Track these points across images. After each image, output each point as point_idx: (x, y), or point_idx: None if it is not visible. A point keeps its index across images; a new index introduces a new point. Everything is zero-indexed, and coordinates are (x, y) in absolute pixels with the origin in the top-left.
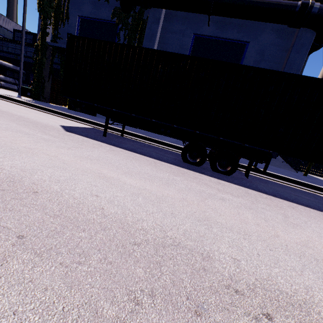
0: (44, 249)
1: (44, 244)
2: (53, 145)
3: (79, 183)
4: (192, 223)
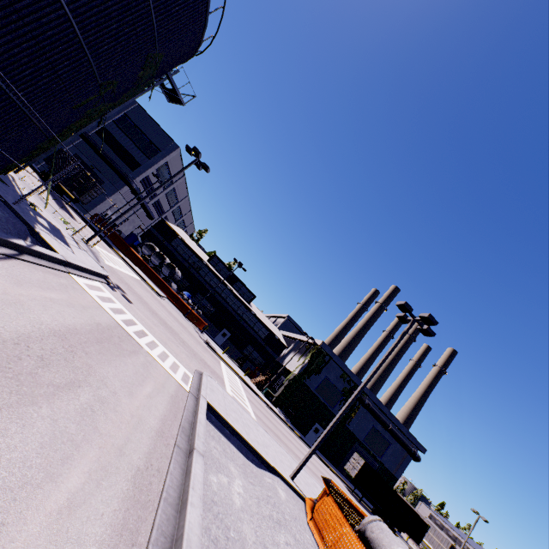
0: None
1: None
2: None
3: None
4: None
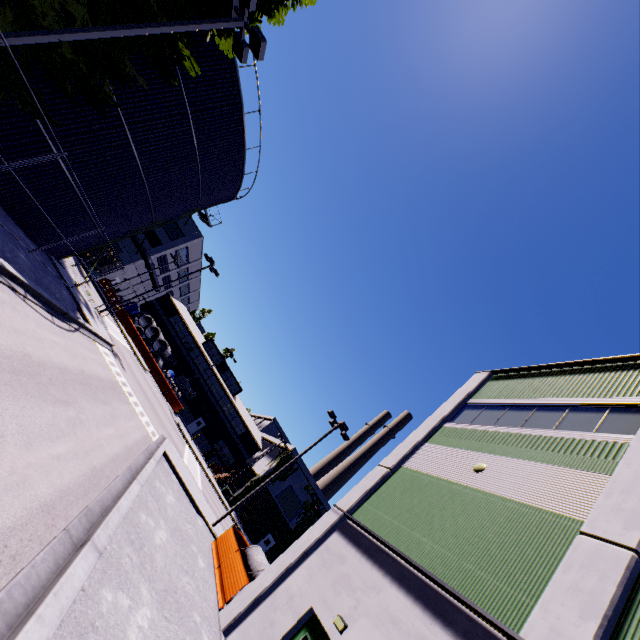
0: None
1: None
2: None
3: None
4: None
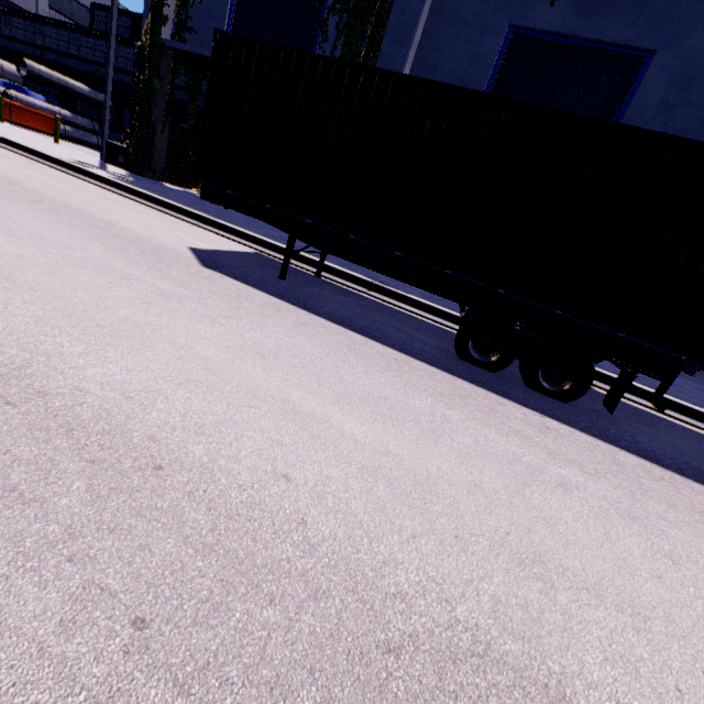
0: (192, 666)
1: (191, 648)
2: (181, 310)
3: (247, 437)
4: (506, 572)
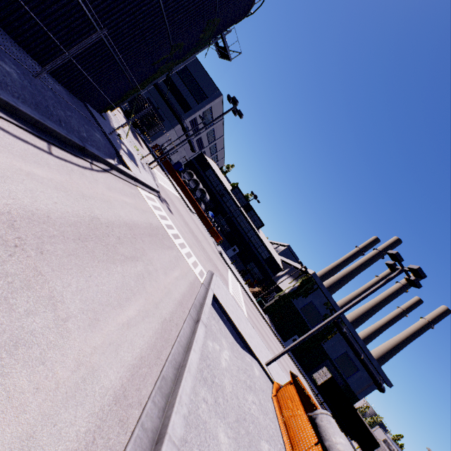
0: None
1: None
2: None
3: None
4: None
